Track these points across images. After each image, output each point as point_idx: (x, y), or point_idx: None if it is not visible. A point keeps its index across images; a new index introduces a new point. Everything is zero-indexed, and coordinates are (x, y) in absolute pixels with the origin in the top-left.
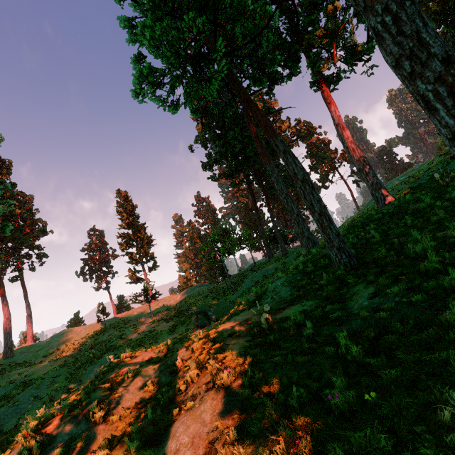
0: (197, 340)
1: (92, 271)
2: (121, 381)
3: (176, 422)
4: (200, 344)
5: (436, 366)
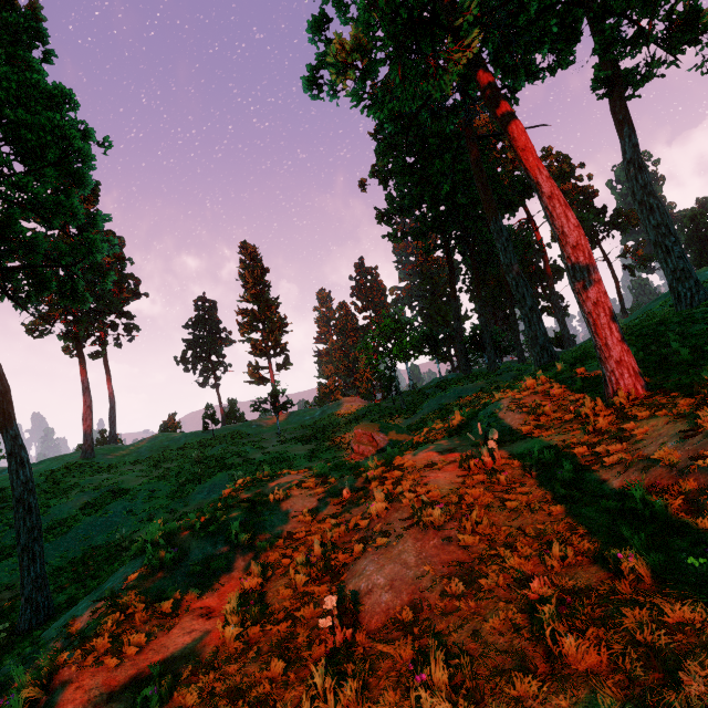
0: (375, 466)
1: (197, 360)
2: (265, 503)
3: (360, 560)
4: (379, 472)
5: None
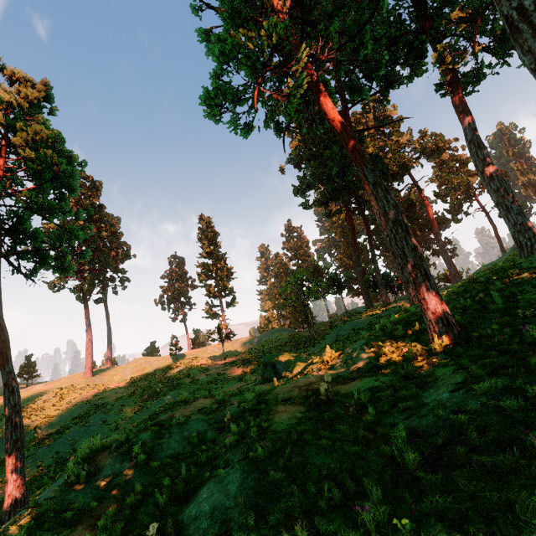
0: (251, 397)
1: (170, 301)
2: (170, 426)
3: (205, 486)
4: (253, 403)
5: (495, 507)
